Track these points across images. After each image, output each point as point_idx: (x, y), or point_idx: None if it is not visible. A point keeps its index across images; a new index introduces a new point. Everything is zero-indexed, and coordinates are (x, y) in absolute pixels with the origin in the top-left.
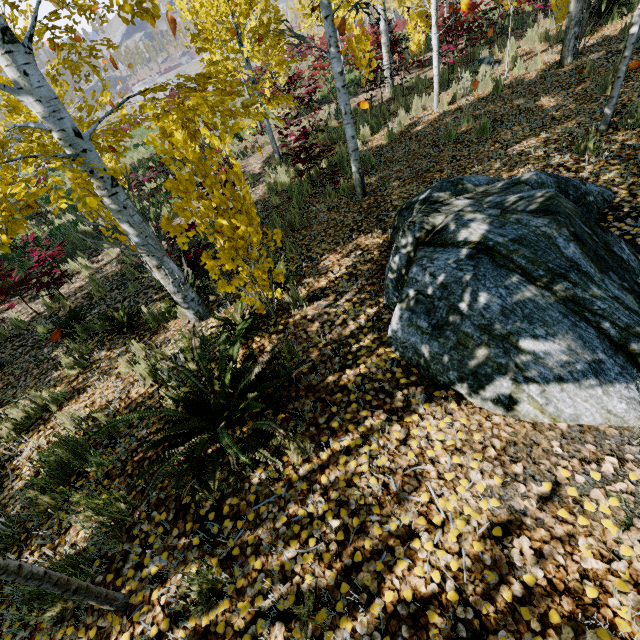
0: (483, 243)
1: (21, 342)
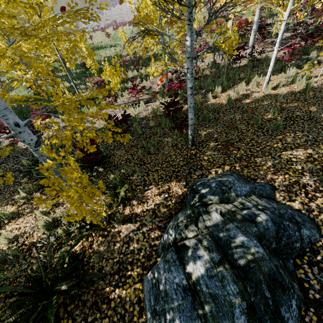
0: (195, 284)
1: (16, 162)
